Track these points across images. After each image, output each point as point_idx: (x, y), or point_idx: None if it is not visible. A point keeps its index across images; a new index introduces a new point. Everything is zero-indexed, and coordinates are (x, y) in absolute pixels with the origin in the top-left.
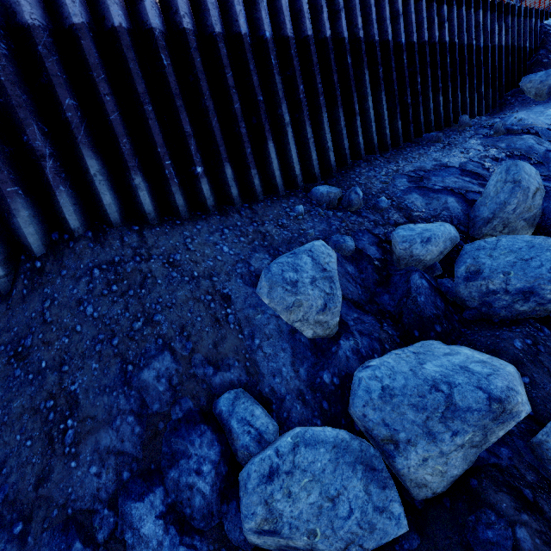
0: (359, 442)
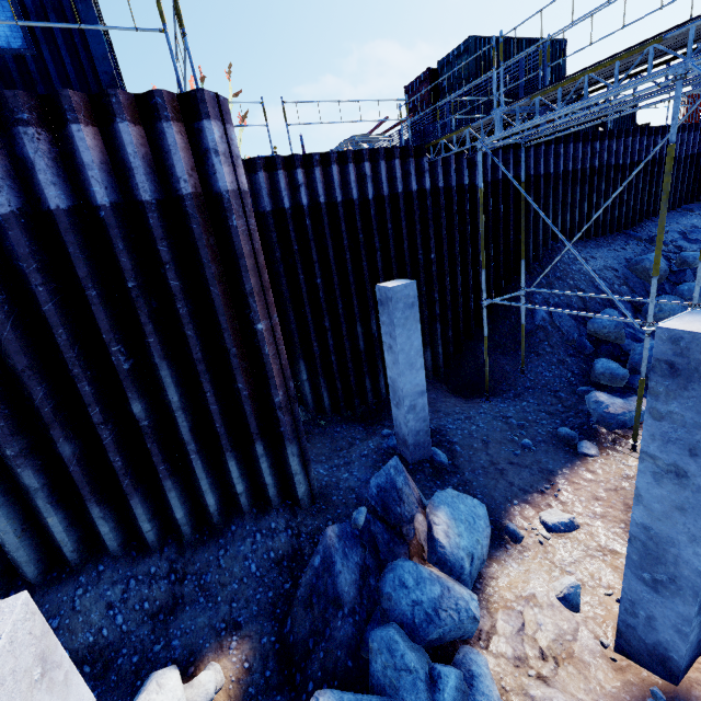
0: (680, 298)
